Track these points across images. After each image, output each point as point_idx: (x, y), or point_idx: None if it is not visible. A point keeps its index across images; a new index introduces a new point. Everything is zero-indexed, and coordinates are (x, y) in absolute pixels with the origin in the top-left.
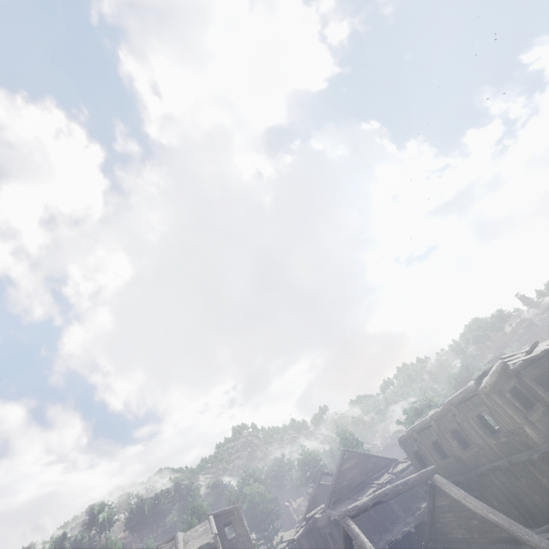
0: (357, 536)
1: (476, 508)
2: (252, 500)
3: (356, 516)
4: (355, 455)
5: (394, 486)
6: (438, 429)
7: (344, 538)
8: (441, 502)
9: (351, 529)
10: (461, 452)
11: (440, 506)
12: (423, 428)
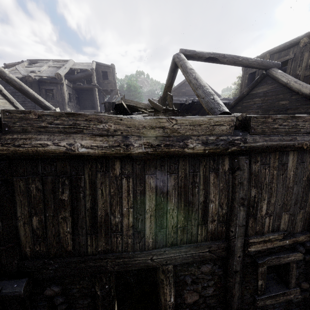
0: (183, 60)
1: (304, 87)
2: (129, 87)
3: (189, 58)
4: None
5: (235, 56)
6: (303, 47)
7: (170, 71)
8: (258, 90)
9: (180, 57)
10: (307, 70)
11: (254, 94)
12: (284, 48)
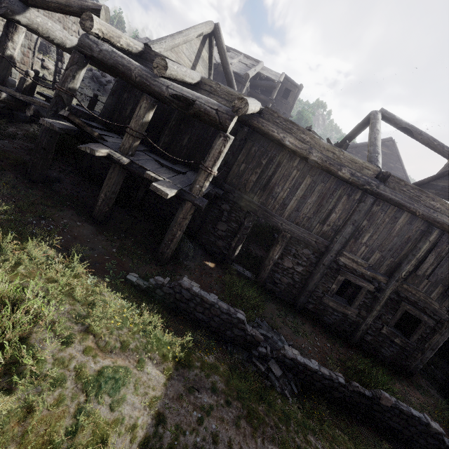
0: (376, 119)
1: None
2: (300, 118)
3: (385, 120)
4: (392, 150)
5: (432, 138)
6: None
7: (360, 123)
8: (440, 183)
9: (376, 115)
10: None
11: (433, 185)
12: None
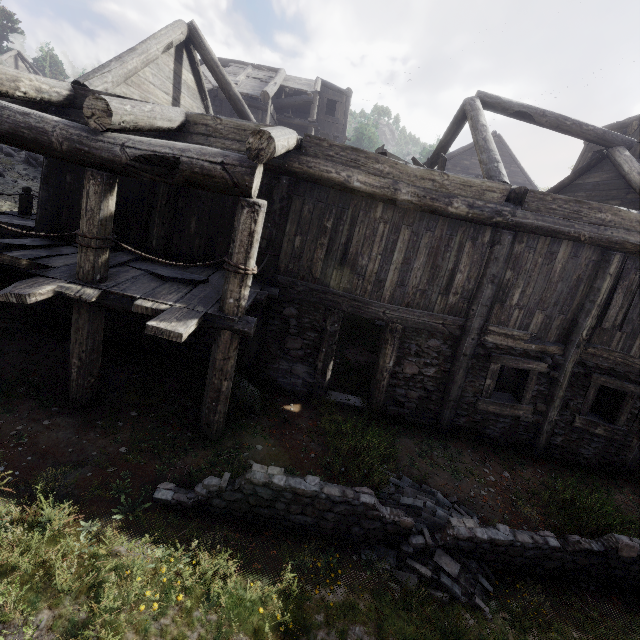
0: (476, 109)
1: None
2: (361, 138)
3: (487, 108)
4: (501, 149)
5: (562, 116)
6: None
7: (453, 122)
8: (588, 179)
9: (474, 104)
10: None
11: (579, 184)
12: None
